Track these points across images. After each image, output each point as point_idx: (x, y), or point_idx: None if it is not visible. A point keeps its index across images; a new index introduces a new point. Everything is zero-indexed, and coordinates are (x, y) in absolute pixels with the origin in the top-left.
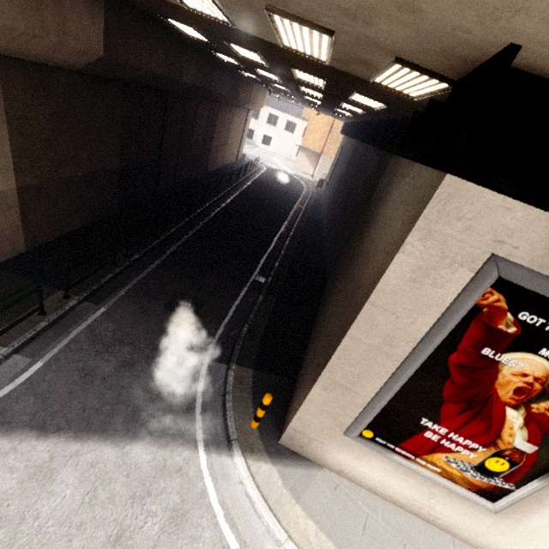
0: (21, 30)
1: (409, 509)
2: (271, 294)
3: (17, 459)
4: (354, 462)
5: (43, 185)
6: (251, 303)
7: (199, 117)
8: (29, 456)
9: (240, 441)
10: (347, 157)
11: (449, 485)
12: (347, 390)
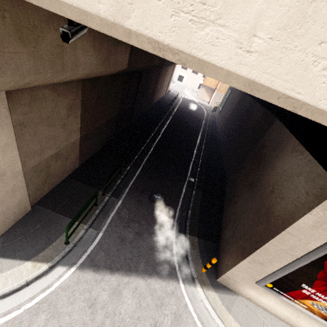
0: (101, 71)
1: (284, 320)
2: (199, 190)
3: (105, 284)
4: (258, 295)
5: (88, 133)
6: (189, 195)
7: (153, 77)
8: (109, 283)
9: (198, 279)
10: (237, 99)
11: (311, 315)
12: (262, 265)
